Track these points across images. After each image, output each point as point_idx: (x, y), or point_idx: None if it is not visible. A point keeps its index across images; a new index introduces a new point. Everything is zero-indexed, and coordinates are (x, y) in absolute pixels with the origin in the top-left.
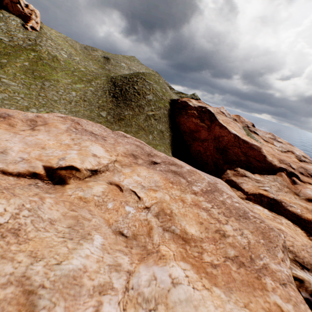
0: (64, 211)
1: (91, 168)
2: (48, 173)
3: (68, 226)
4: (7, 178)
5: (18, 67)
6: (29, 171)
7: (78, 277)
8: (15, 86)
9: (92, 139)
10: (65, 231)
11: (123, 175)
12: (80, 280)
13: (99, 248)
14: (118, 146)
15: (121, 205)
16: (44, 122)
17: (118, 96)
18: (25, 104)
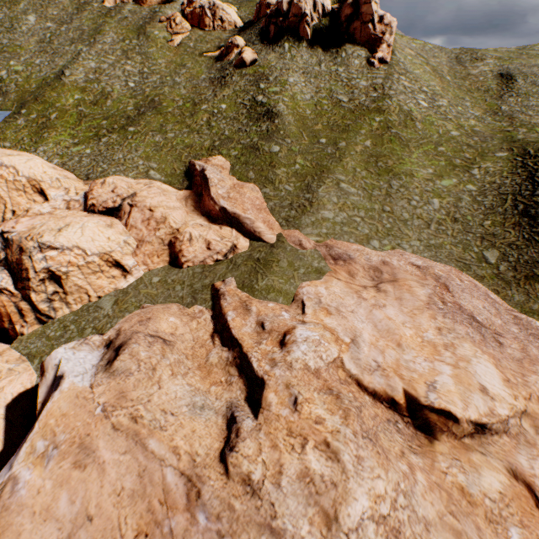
0: (439, 508)
1: (475, 419)
2: (409, 404)
3: None
4: (364, 399)
5: (358, 154)
6: (385, 392)
7: None
8: (354, 194)
9: (474, 336)
10: None
11: (538, 460)
12: None
13: None
14: (532, 372)
15: None
16: (391, 275)
17: (538, 213)
18: (364, 230)
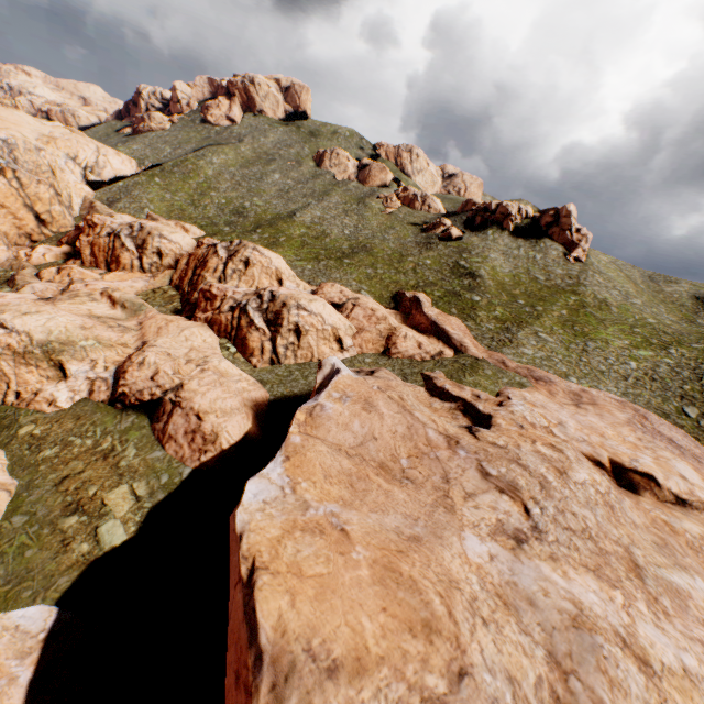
0: (645, 522)
1: (675, 492)
2: (613, 469)
3: (652, 541)
4: None
5: (555, 317)
6: (592, 456)
7: (681, 594)
8: (551, 342)
9: (673, 450)
10: (650, 543)
11: None
12: (683, 598)
13: (703, 592)
14: None
15: None
16: (591, 400)
17: None
18: (562, 368)
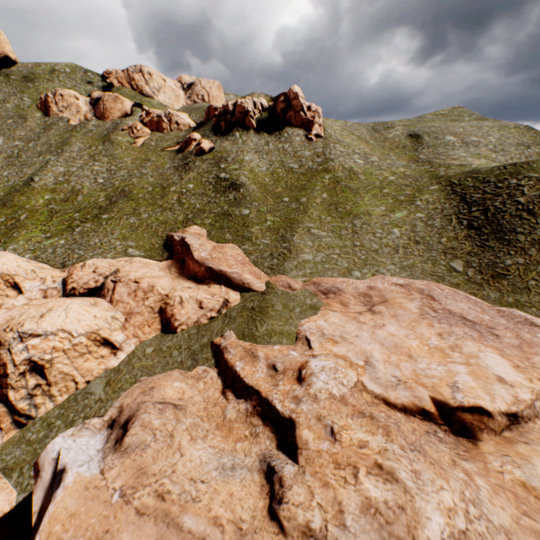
0: (512, 512)
1: (505, 409)
2: (440, 411)
3: None
4: (396, 415)
5: (319, 205)
6: (414, 404)
7: None
8: (325, 236)
9: (472, 334)
10: None
11: None
12: None
13: None
14: (533, 354)
15: None
16: (380, 297)
17: (480, 224)
18: (344, 264)
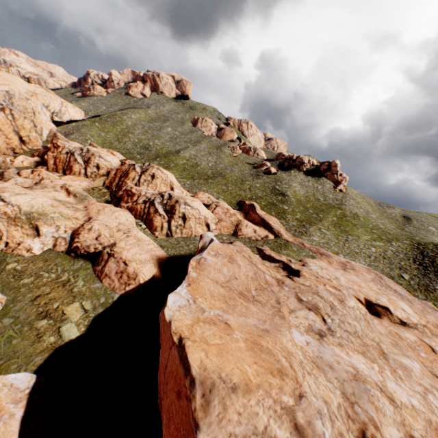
0: (385, 332)
1: (400, 318)
2: (366, 304)
3: (390, 342)
4: None
5: (329, 221)
6: (354, 296)
7: (407, 369)
8: (328, 235)
9: (397, 296)
10: (389, 343)
11: (433, 342)
12: (408, 371)
13: (418, 369)
14: (428, 314)
15: (434, 360)
16: (351, 267)
17: (427, 265)
18: (335, 249)
